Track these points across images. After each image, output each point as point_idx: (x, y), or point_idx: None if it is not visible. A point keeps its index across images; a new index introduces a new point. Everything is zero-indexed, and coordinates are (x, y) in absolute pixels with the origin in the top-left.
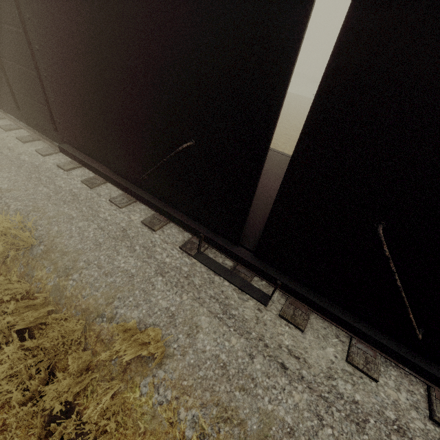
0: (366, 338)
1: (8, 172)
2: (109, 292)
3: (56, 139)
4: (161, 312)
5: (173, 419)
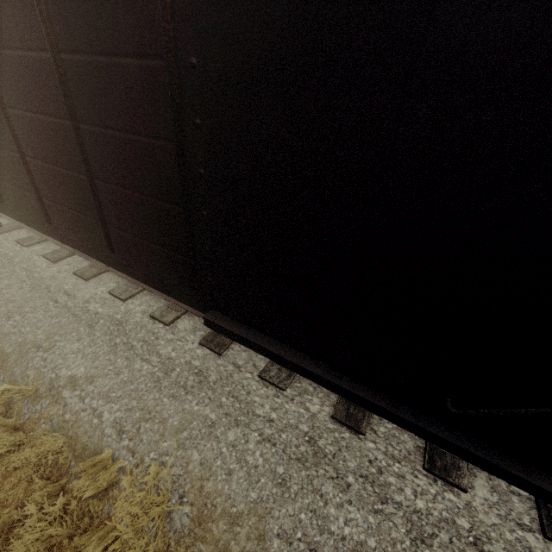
0: None
1: (78, 340)
2: None
3: (187, 299)
4: None
5: None
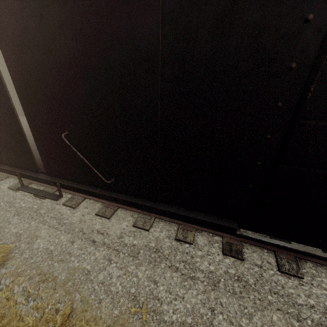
0: (100, 196)
1: None
2: None
3: None
4: (11, 235)
5: (9, 295)
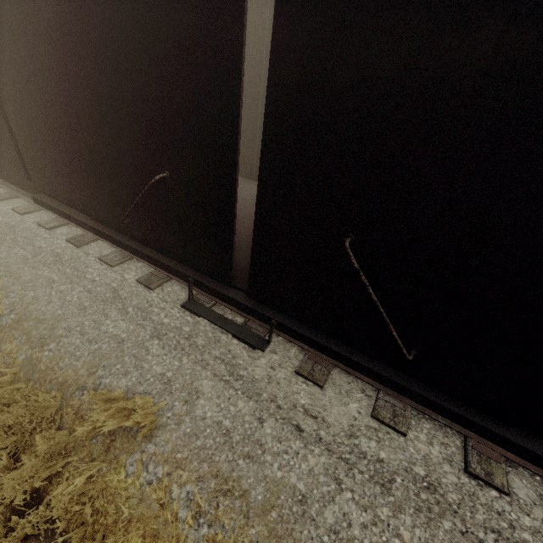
0: (366, 371)
1: None
2: (93, 361)
3: (30, 189)
4: (155, 379)
5: (164, 499)
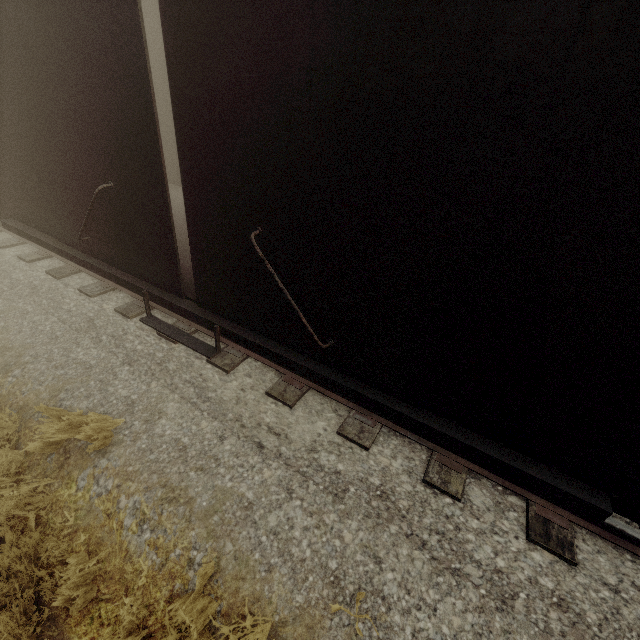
0: (297, 368)
1: None
2: (56, 385)
3: (1, 215)
4: (118, 401)
5: (112, 509)
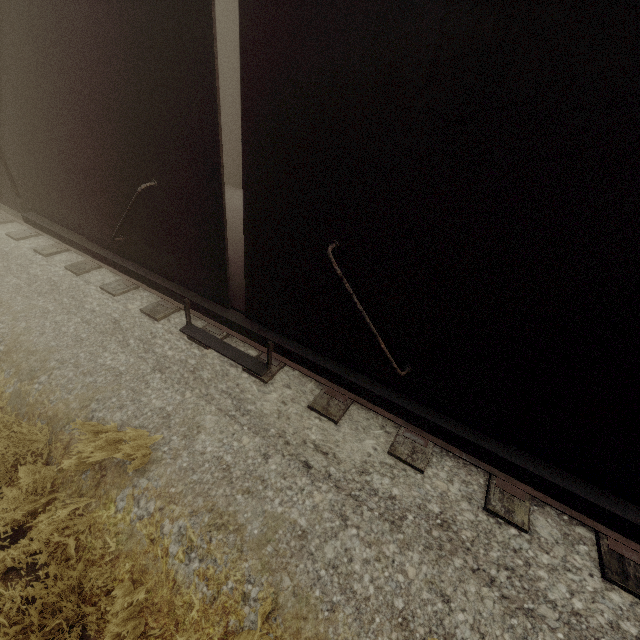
0: (363, 393)
1: None
2: (86, 394)
3: (20, 208)
4: (153, 413)
5: (155, 534)
